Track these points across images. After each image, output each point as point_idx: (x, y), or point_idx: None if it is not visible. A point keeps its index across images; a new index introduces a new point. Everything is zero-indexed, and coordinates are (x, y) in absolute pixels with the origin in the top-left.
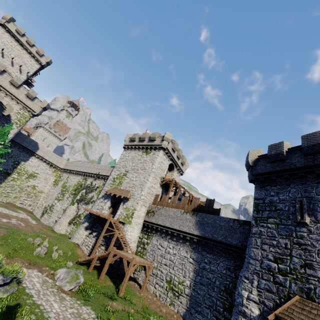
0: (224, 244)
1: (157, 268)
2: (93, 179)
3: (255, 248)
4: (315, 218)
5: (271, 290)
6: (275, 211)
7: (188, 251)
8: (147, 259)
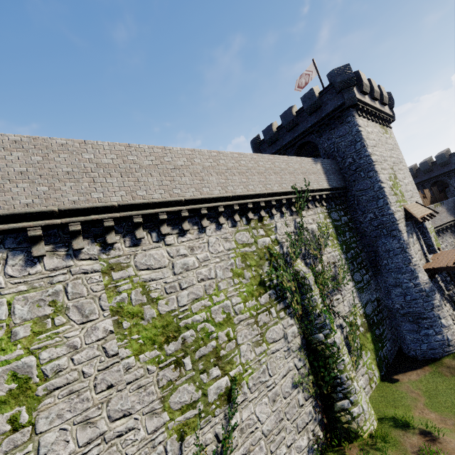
0: None
1: None
2: (290, 214)
3: None
4: None
5: None
6: None
7: (450, 236)
8: None
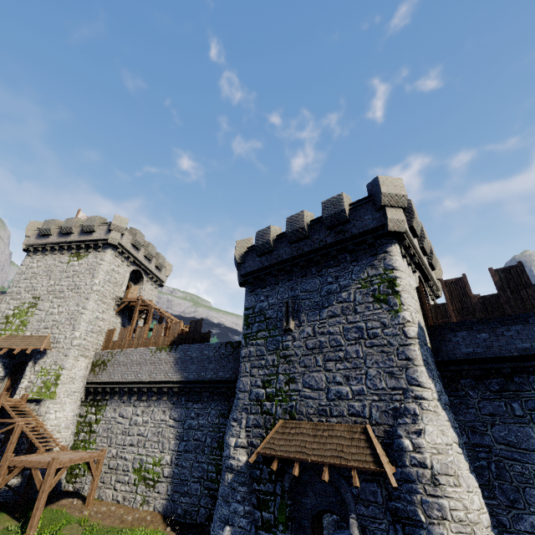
0: (214, 382)
1: (118, 456)
2: None
3: (245, 377)
4: (299, 321)
5: (259, 424)
6: (264, 321)
7: (166, 410)
8: (99, 448)
